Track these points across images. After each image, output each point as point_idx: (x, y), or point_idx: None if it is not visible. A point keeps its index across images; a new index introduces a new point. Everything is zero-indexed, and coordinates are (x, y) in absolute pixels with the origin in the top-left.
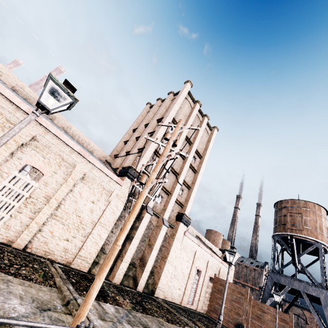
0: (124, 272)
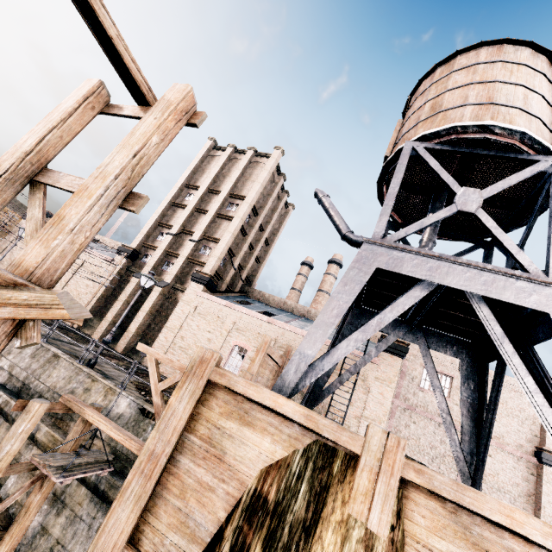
0: (104, 330)
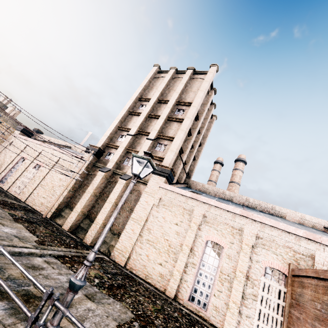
0: (73, 221)
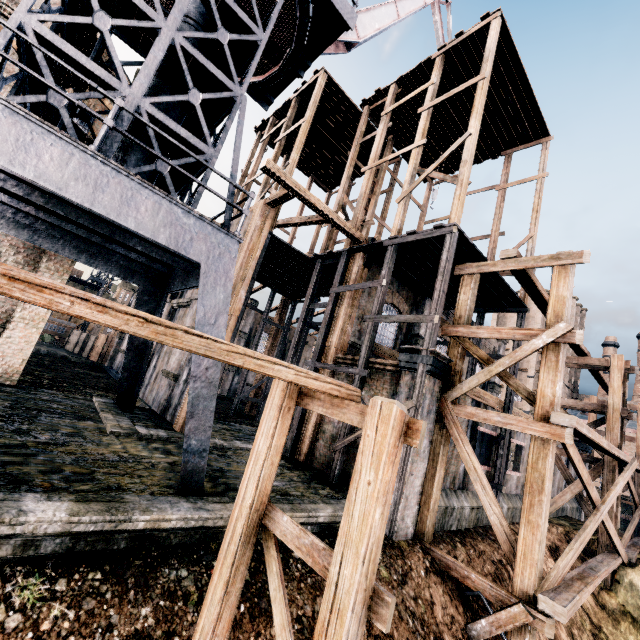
0: None
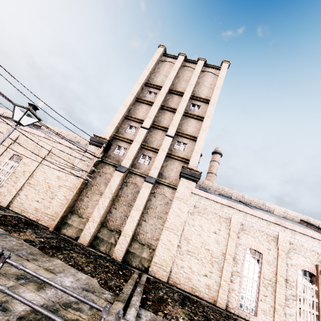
0: (92, 233)
